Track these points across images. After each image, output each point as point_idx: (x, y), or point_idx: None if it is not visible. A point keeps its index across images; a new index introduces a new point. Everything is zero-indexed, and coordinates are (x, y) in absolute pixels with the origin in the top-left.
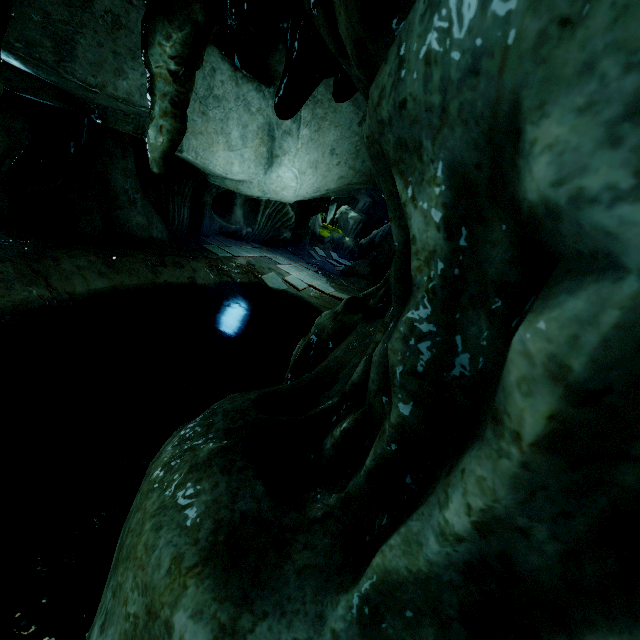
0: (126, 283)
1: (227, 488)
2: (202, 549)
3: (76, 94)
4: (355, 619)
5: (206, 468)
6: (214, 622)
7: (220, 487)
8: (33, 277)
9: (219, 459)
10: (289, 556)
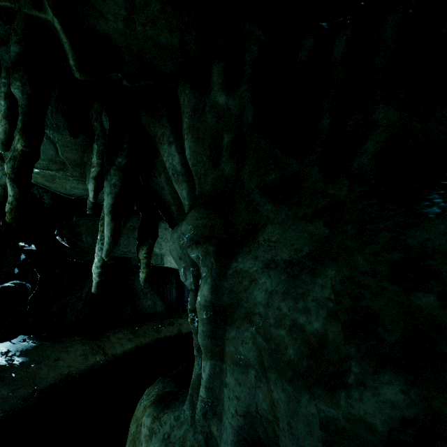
0: (143, 342)
1: (162, 386)
2: (152, 401)
3: (120, 256)
4: (188, 402)
5: (157, 383)
6: (153, 416)
7: (160, 386)
8: (97, 349)
9: (161, 379)
10: (178, 400)
